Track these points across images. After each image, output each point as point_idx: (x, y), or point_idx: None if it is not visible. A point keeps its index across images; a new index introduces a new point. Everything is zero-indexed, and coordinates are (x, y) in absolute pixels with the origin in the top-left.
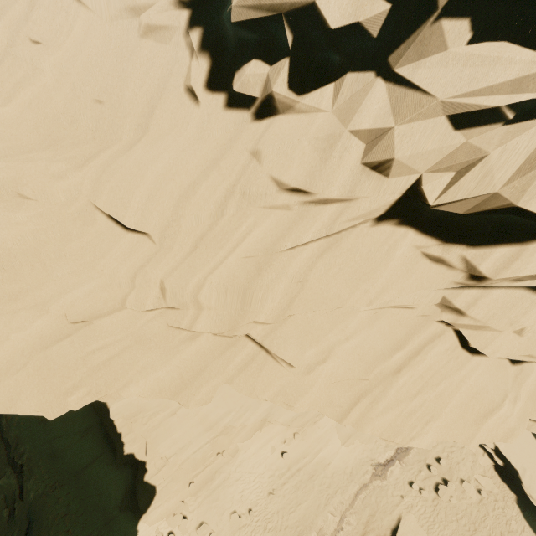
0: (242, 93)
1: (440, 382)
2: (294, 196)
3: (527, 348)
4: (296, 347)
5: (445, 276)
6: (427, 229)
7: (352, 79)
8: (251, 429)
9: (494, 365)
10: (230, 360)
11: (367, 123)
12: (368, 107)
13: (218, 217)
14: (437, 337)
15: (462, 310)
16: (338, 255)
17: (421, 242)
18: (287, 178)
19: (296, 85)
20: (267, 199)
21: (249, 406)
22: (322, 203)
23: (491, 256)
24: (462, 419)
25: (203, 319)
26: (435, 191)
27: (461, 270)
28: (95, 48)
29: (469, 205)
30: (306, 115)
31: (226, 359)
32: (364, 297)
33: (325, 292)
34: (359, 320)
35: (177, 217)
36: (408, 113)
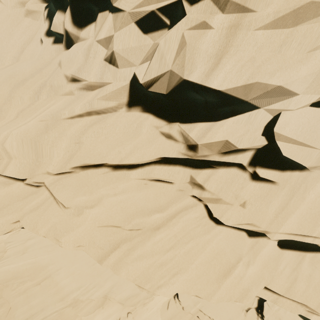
0: (56, 32)
1: (188, 241)
2: (73, 84)
3: (249, 218)
4: (70, 192)
5: (174, 147)
6: (160, 114)
7: (100, 16)
8: (95, 304)
9: (234, 235)
10: (28, 203)
11: (103, 35)
12: (105, 27)
13: (35, 100)
14: (190, 208)
15: (202, 184)
16: (104, 128)
17: (156, 122)
18: (68, 72)
19: (77, 23)
20: (63, 89)
21: (96, 284)
22: (91, 90)
23: (194, 129)
24: (206, 276)
25: (11, 166)
26: (141, 73)
27: (182, 142)
28: (0, 20)
29: (164, 85)
30: (84, 41)
31: (26, 202)
32: (118, 156)
33: (92, 151)
34: (130, 185)
35: (10, 98)
36: (118, 24)
